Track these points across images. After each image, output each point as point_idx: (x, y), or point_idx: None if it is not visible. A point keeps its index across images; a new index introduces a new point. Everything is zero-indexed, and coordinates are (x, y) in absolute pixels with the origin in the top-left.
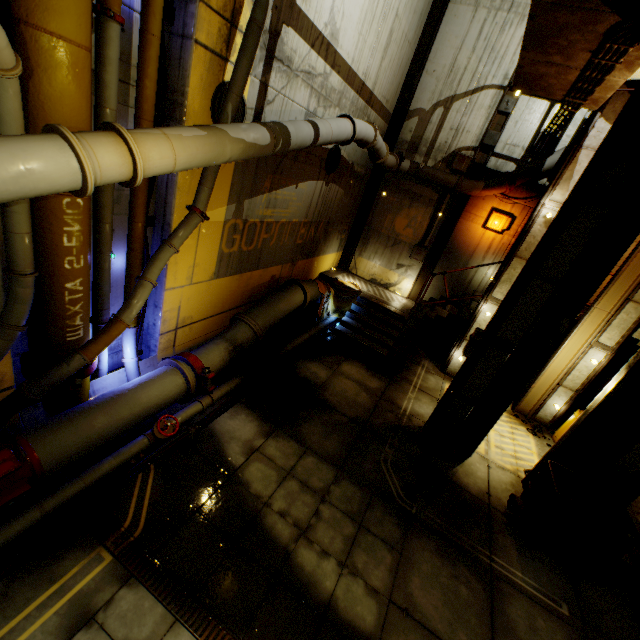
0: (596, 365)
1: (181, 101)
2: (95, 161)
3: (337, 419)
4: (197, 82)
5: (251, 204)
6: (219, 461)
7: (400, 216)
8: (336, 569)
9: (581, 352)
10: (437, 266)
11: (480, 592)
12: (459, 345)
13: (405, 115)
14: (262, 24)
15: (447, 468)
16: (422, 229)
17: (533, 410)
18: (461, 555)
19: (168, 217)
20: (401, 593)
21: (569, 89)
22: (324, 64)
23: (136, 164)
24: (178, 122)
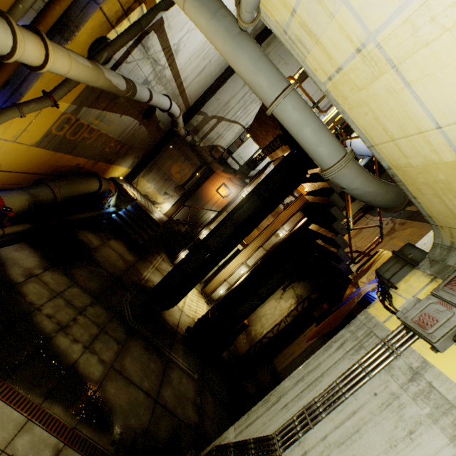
0: (242, 273)
1: (73, 30)
2: (23, 48)
3: (100, 271)
4: (90, 27)
5: (87, 111)
6: (1, 276)
7: (176, 165)
8: (82, 349)
9: (238, 266)
10: (187, 202)
11: (161, 366)
12: (186, 249)
13: (197, 111)
14: (144, 28)
15: (160, 310)
16: (186, 178)
17: (211, 292)
18: (156, 350)
19: (23, 89)
20: (119, 364)
21: (265, 147)
22: (166, 61)
23: (47, 63)
24: (64, 39)
